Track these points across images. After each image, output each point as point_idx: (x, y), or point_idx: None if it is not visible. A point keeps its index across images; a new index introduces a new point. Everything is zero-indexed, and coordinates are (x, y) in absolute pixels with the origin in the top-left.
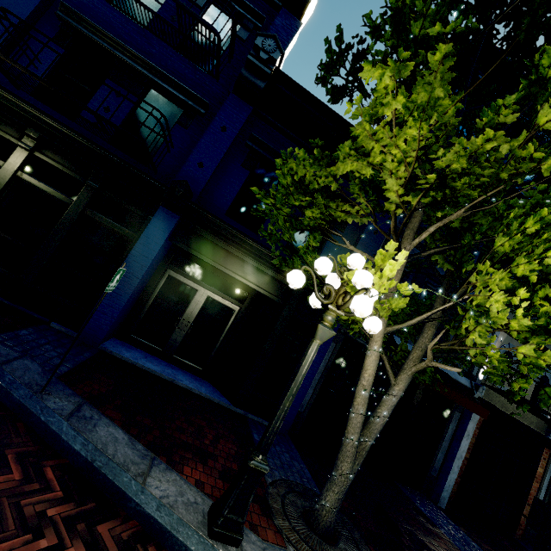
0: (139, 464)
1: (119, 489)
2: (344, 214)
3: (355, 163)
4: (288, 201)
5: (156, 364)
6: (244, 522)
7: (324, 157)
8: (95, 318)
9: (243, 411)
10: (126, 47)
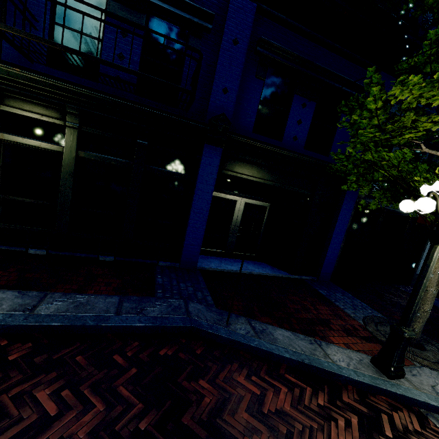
0: (316, 349)
1: (330, 372)
2: (432, 124)
3: None
4: (370, 122)
5: (230, 264)
6: (404, 365)
7: None
8: (188, 250)
9: (298, 276)
10: None
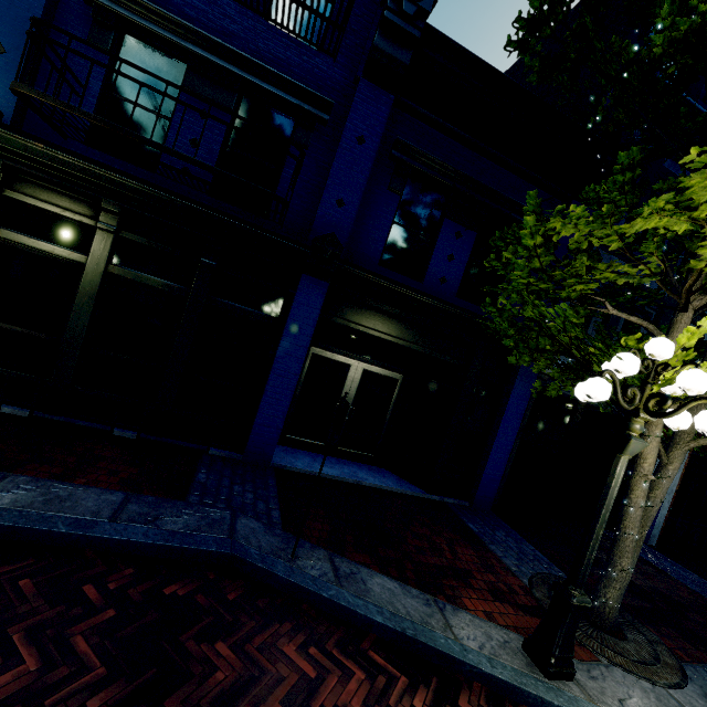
0: (432, 615)
1: (446, 655)
2: (615, 275)
3: (667, 218)
4: (529, 264)
5: (330, 466)
6: (573, 656)
7: (615, 214)
8: (259, 433)
9: (439, 497)
10: (200, 33)
